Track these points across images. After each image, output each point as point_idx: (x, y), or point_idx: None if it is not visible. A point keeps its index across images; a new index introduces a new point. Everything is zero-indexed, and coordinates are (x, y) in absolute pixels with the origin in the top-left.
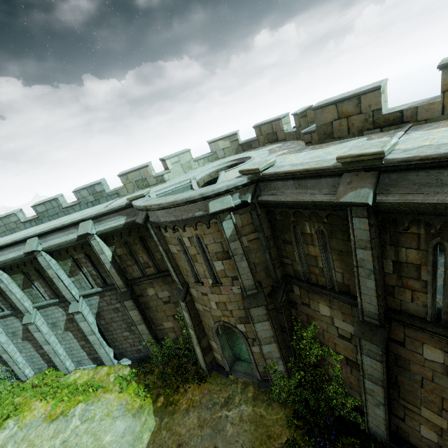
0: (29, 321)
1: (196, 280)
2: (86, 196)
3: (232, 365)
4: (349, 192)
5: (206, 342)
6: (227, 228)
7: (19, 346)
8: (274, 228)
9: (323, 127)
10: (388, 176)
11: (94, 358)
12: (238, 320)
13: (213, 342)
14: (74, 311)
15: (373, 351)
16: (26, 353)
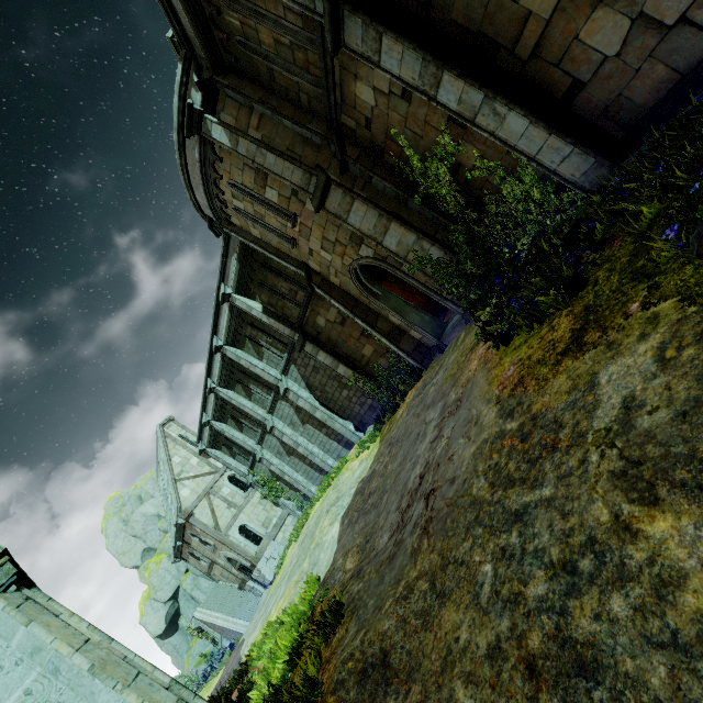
0: (270, 427)
1: (290, 243)
2: None
3: (441, 333)
4: None
5: (386, 325)
6: (220, 138)
7: (292, 465)
8: (257, 81)
9: None
10: None
11: (345, 444)
12: (354, 246)
13: (390, 317)
14: (283, 391)
15: (362, 35)
16: (301, 470)
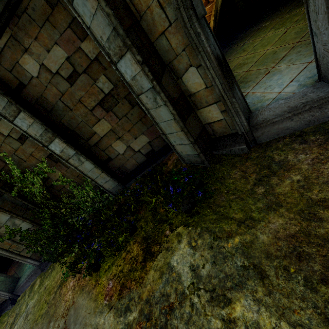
0: None
1: None
2: None
3: (14, 287)
4: None
5: None
6: None
7: None
8: None
9: None
10: None
11: None
12: None
13: None
14: None
15: (5, 105)
16: None
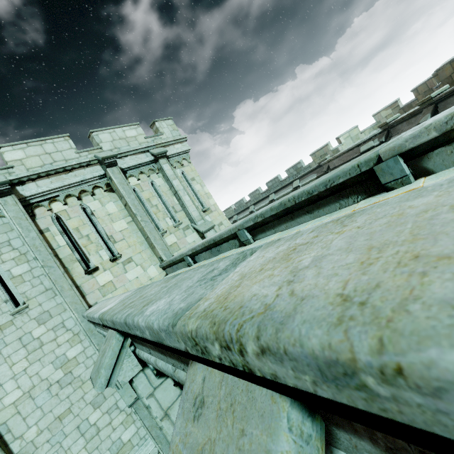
0: None
1: None
2: (292, 172)
3: None
4: (422, 118)
5: None
6: None
7: None
8: None
9: (446, 79)
10: (441, 104)
11: None
12: None
13: None
14: None
15: None
16: None
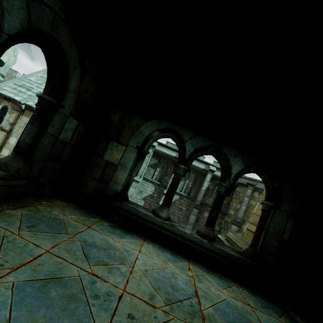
0: (139, 180)
1: None
2: None
3: None
4: None
5: None
6: None
7: None
8: None
9: None
10: None
11: None
12: None
13: None
14: None
15: None
16: None
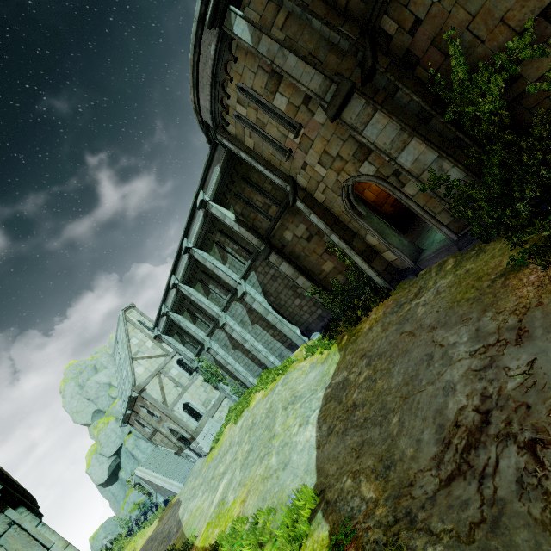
0: (222, 323)
1: (285, 155)
2: None
3: (417, 258)
4: None
5: (361, 244)
6: (242, 33)
7: (235, 357)
8: None
9: None
10: None
11: (288, 345)
12: (356, 162)
13: (368, 237)
14: (241, 294)
15: None
16: (242, 362)
